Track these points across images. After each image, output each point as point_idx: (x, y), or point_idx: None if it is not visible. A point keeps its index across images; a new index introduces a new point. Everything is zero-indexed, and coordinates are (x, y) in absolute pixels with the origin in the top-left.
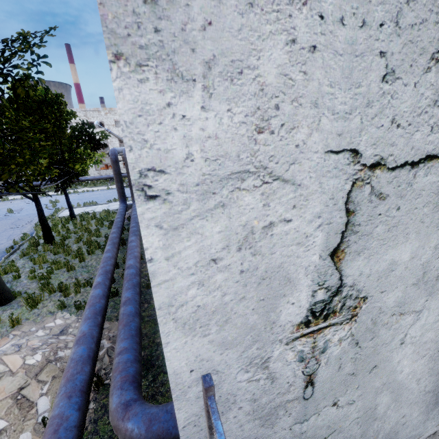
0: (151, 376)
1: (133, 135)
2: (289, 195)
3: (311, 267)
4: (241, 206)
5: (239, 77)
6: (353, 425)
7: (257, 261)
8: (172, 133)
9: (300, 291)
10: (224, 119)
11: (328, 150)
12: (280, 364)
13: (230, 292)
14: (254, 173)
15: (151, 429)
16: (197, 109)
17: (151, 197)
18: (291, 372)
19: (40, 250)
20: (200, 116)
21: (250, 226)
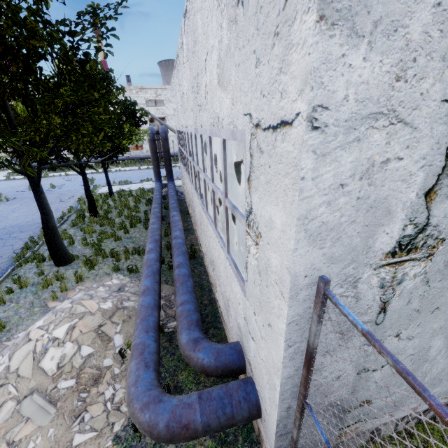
0: (203, 329)
1: (316, 78)
2: (406, 137)
3: (408, 203)
4: (370, 142)
5: (394, 34)
6: (407, 361)
7: (370, 191)
8: (340, 78)
9: (395, 223)
10: (376, 69)
11: (444, 99)
12: (365, 286)
13: (346, 215)
14: (385, 115)
15: (219, 359)
16: (360, 59)
17: (315, 128)
18: (371, 296)
19: (86, 221)
20: (361, 65)
21: (372, 160)
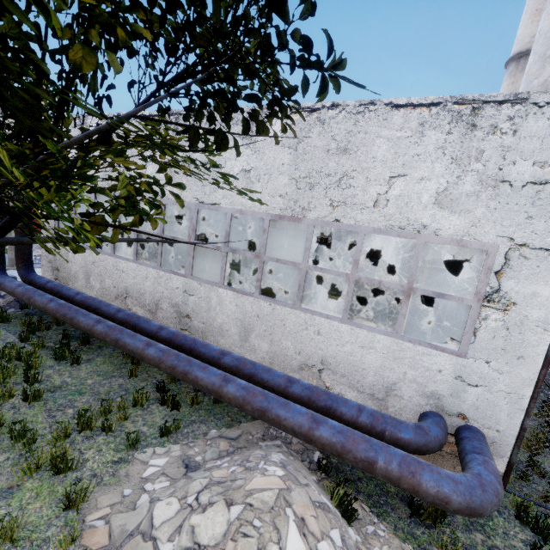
0: None
1: None
2: None
3: None
4: None
5: None
6: None
7: None
8: None
9: None
10: None
11: None
12: None
13: None
14: None
15: (442, 428)
16: None
17: None
18: None
19: None
20: None
21: None
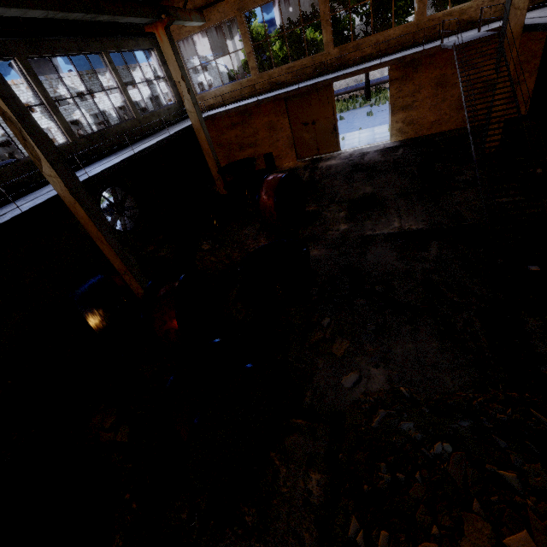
0: None
1: None
2: None
3: None
4: None
5: None
6: None
7: None
8: None
9: None
10: None
11: None
12: None
13: None
14: None
15: None
16: None
17: None
18: None
19: None
20: None
21: None
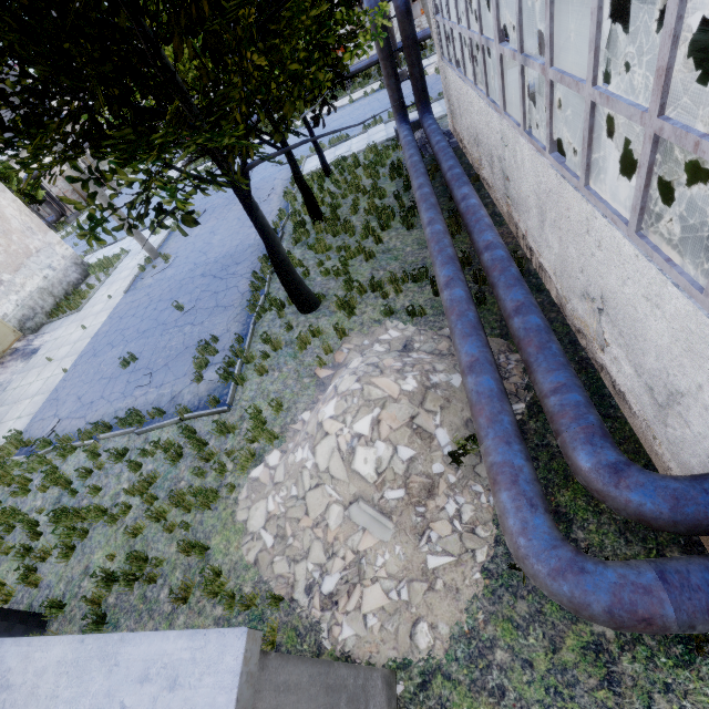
0: None
1: None
2: None
3: None
4: None
5: None
6: None
7: None
8: None
9: None
10: None
11: None
12: None
13: None
14: None
15: (681, 510)
16: None
17: None
18: None
19: (310, 231)
20: None
21: None
